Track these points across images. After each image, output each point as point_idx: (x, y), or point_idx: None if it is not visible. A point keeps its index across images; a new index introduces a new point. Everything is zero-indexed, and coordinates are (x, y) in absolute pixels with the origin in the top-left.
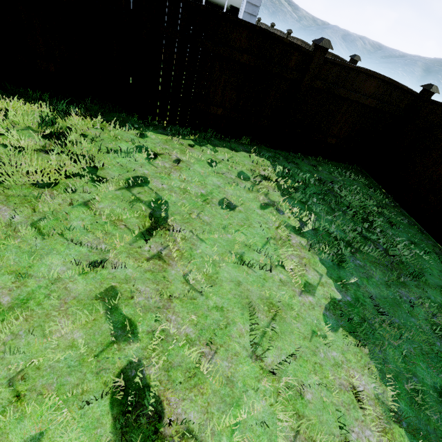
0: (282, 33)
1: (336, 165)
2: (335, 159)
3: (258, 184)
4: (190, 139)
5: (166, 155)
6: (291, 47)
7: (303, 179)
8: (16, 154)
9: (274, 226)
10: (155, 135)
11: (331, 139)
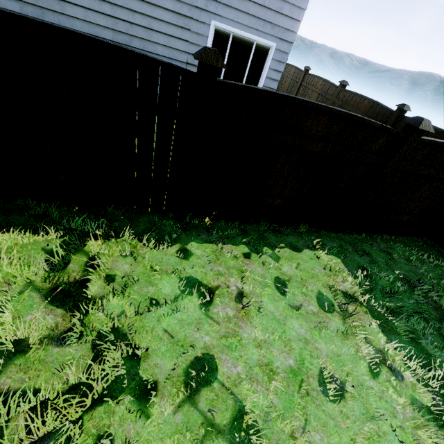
0: (298, 69)
1: (405, 242)
2: (402, 234)
3: (349, 316)
4: (243, 243)
5: (223, 289)
6: (378, 130)
7: (388, 283)
8: (9, 365)
9: (406, 417)
10: (200, 248)
11: (403, 216)
